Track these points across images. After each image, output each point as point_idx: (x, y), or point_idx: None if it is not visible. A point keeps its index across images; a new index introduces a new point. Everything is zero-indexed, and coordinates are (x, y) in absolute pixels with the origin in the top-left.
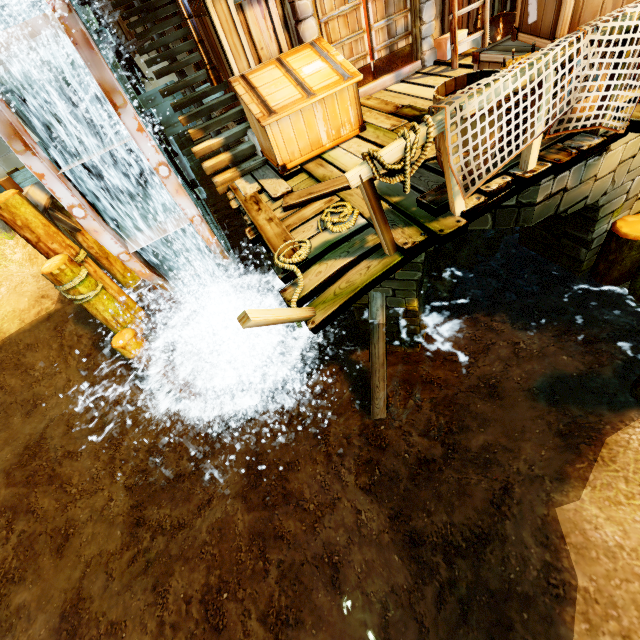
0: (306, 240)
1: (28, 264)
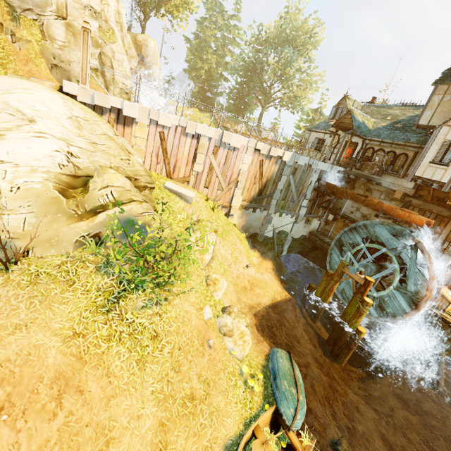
0: None
1: (257, 266)
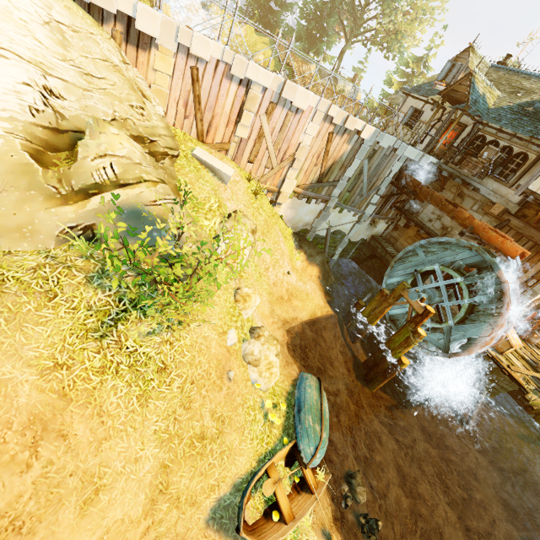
0: (528, 387)
1: (300, 271)
